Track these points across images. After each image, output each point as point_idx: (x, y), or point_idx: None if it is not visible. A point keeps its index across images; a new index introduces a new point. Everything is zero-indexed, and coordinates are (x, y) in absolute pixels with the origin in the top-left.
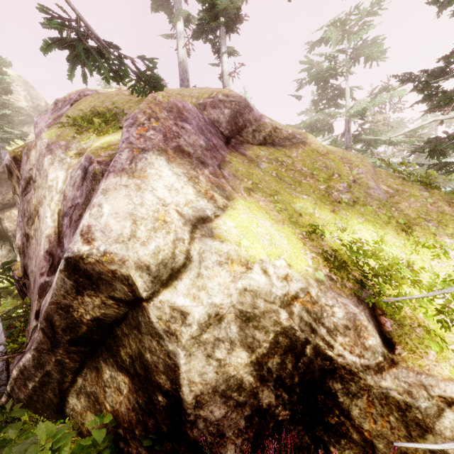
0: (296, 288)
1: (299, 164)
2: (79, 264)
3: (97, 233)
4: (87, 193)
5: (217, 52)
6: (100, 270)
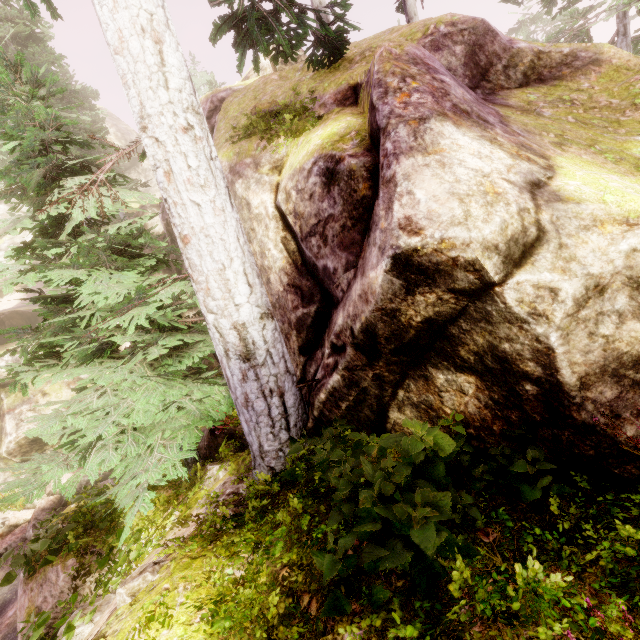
0: None
1: (601, 97)
2: (411, 259)
3: (422, 221)
4: (345, 198)
5: None
6: (438, 261)
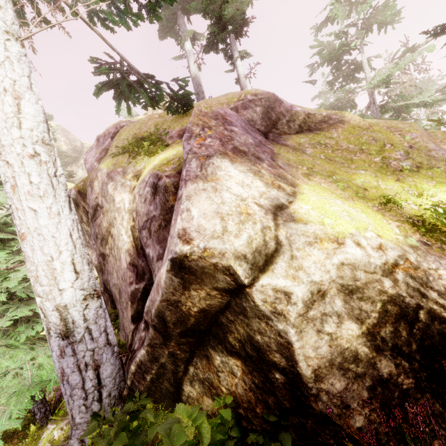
0: (394, 256)
1: (343, 143)
2: (184, 263)
3: (193, 233)
4: (162, 205)
5: (230, 58)
6: (203, 265)
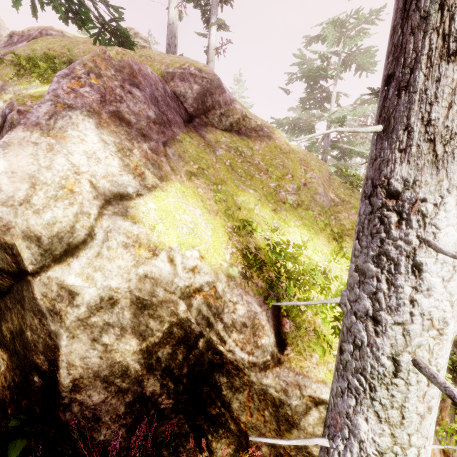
0: (202, 281)
1: (257, 158)
2: None
3: None
4: None
5: (206, 21)
6: None
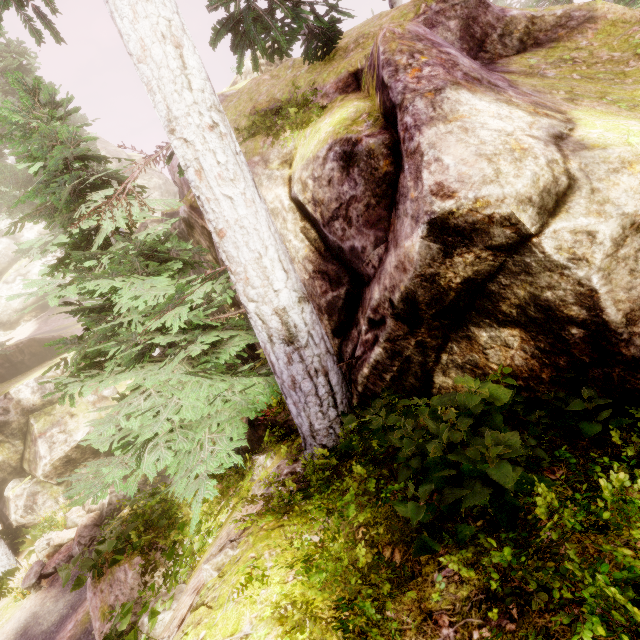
0: None
1: (602, 52)
2: (448, 222)
3: (453, 185)
4: (366, 177)
5: None
6: (474, 220)
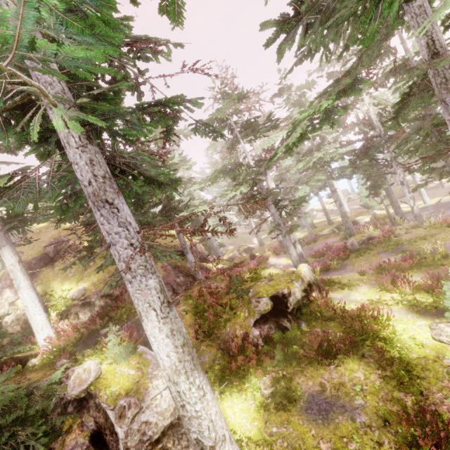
0: None
1: None
2: None
3: None
4: None
5: None
6: None
